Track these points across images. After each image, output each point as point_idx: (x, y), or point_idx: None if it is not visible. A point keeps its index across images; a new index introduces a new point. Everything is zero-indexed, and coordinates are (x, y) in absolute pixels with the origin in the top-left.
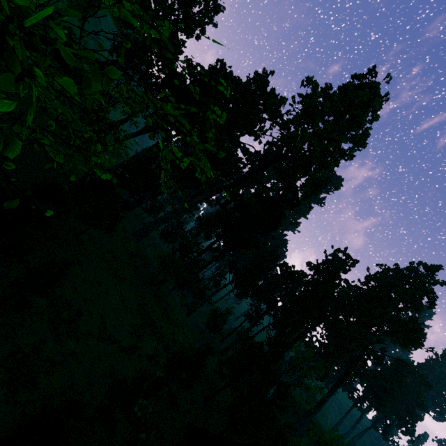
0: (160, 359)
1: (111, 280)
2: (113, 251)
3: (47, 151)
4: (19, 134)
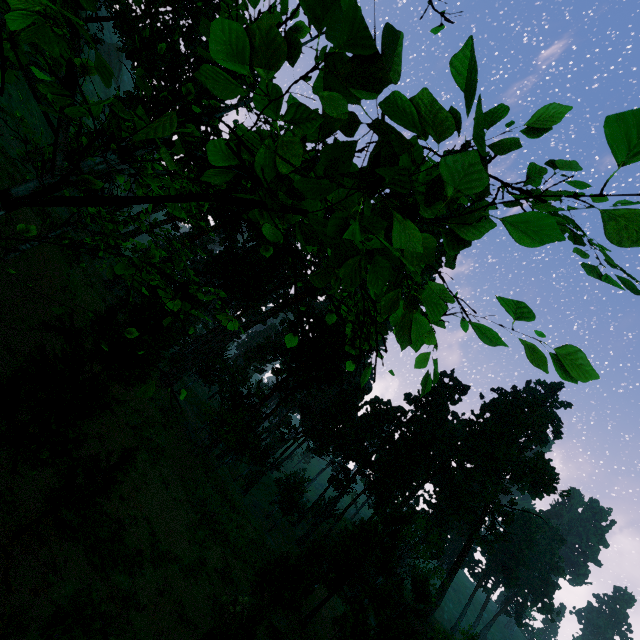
0: (233, 574)
1: (145, 458)
2: (139, 410)
3: (31, 260)
4: (123, 276)
